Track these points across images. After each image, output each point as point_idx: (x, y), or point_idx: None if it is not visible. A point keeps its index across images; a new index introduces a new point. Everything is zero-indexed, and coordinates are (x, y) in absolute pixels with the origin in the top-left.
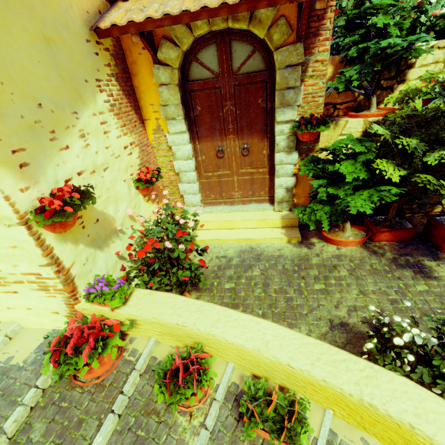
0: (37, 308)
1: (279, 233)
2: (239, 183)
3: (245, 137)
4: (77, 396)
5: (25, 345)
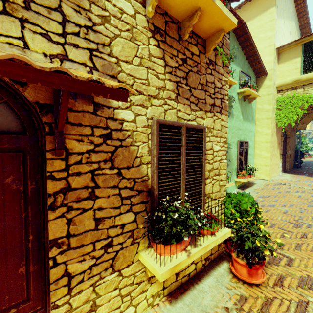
0: None
1: None
2: None
3: None
4: None
5: None
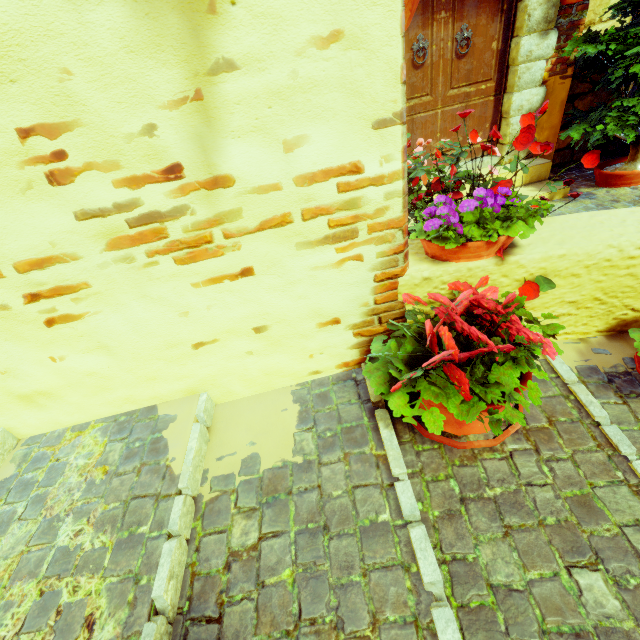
0: (284, 320)
1: (529, 192)
2: (444, 120)
3: (465, 14)
4: (505, 467)
5: (261, 429)
